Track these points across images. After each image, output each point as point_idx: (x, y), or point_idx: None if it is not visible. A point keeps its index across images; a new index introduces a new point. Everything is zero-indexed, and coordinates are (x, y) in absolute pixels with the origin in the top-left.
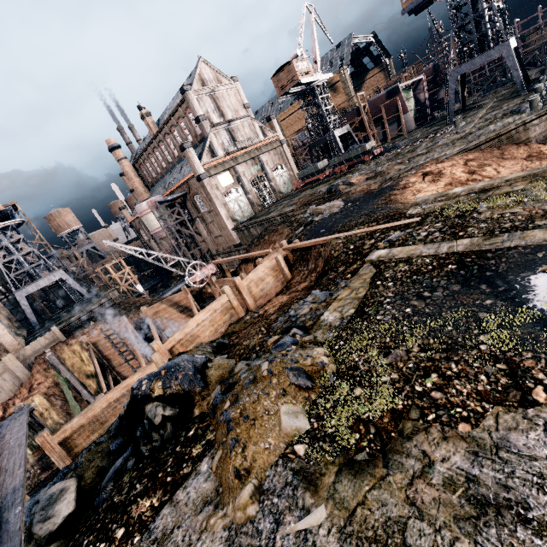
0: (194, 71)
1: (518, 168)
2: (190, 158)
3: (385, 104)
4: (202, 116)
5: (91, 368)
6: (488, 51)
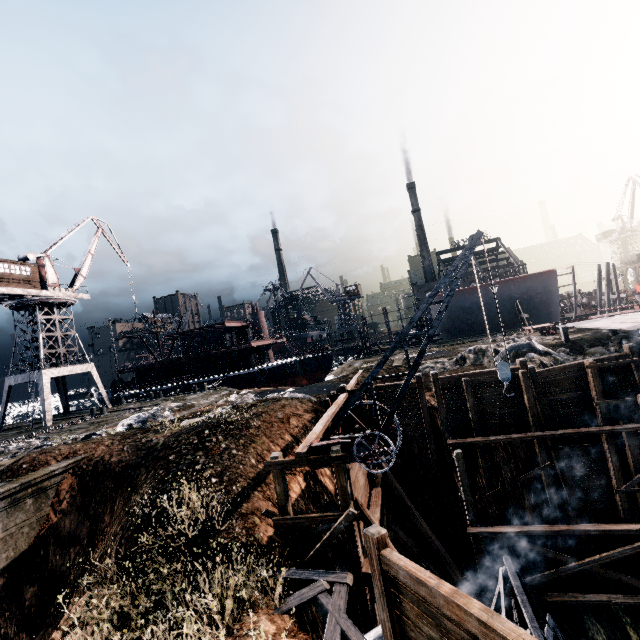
0: None
1: None
2: None
3: None
4: None
5: None
6: (79, 365)
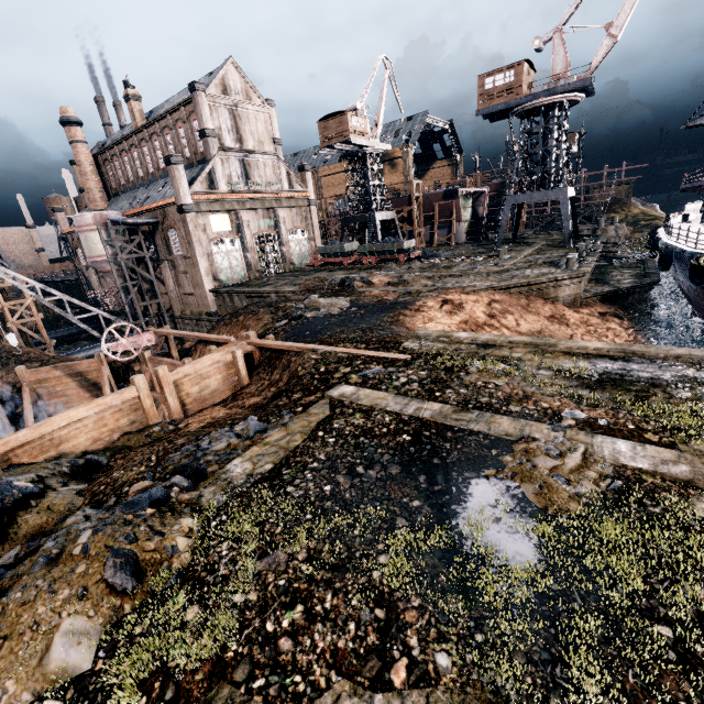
0: (217, 70)
1: (538, 326)
2: (175, 178)
3: (440, 204)
4: (210, 131)
5: None
6: (547, 190)
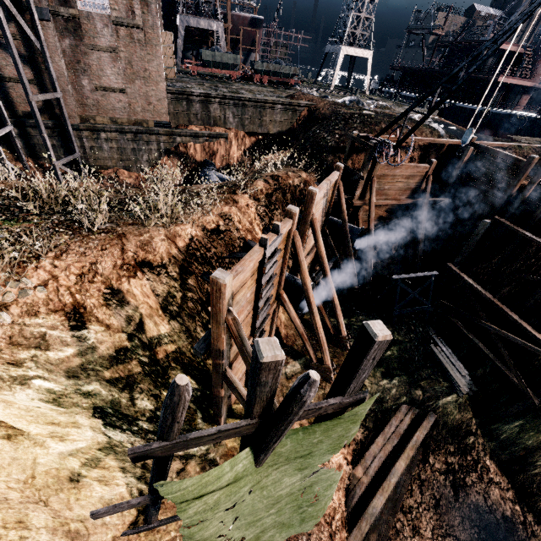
0: None
1: None
2: None
3: (244, 29)
4: None
5: (75, 443)
6: (363, 50)
